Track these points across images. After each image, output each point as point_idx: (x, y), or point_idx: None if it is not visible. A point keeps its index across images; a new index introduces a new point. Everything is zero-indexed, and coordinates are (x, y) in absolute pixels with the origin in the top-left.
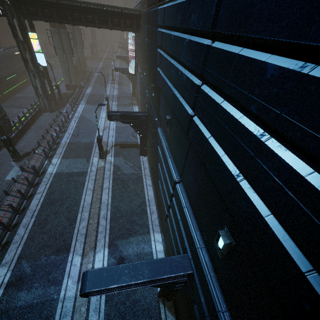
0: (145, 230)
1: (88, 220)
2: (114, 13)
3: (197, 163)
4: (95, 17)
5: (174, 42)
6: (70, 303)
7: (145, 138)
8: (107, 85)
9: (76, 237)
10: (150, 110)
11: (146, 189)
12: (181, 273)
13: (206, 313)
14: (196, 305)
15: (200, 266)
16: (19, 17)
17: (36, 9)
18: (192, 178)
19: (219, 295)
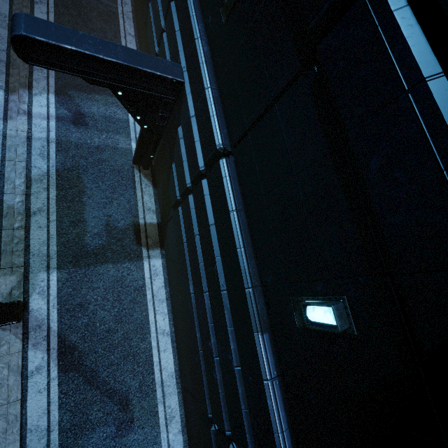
0: None
1: (9, 43)
2: None
3: None
4: None
5: None
6: None
7: None
8: None
9: None
10: None
11: (124, 38)
12: (169, 76)
13: (191, 114)
14: (180, 127)
15: (196, 58)
16: None
17: None
18: None
19: (211, 78)
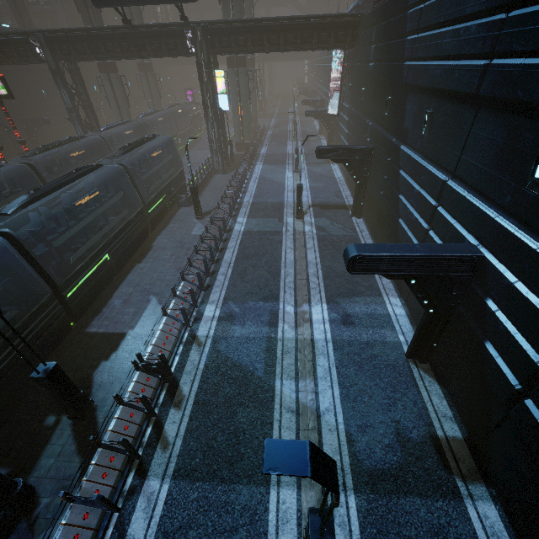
0: (375, 293)
1: (295, 276)
2: (323, 25)
3: (492, 121)
4: (298, 35)
5: (450, 3)
6: (291, 344)
7: (364, 186)
8: (287, 143)
9: (284, 289)
10: (380, 136)
11: None
12: (468, 254)
13: (511, 280)
14: (488, 300)
15: (501, 231)
16: (209, 52)
17: (229, 39)
18: (482, 149)
19: (536, 239)
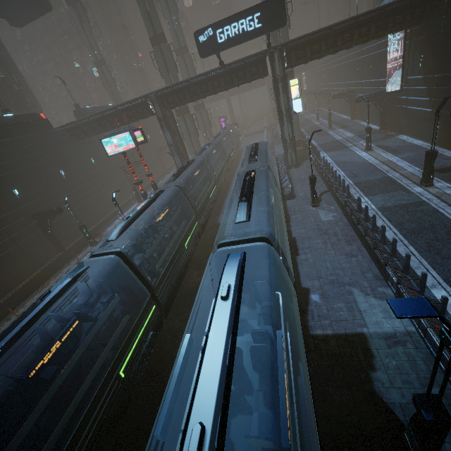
0: None
1: None
2: (398, 9)
3: None
4: (372, 26)
5: None
6: None
7: None
8: (328, 133)
9: None
10: None
11: None
12: None
13: None
14: None
15: None
16: (284, 68)
17: (305, 50)
18: None
19: None
